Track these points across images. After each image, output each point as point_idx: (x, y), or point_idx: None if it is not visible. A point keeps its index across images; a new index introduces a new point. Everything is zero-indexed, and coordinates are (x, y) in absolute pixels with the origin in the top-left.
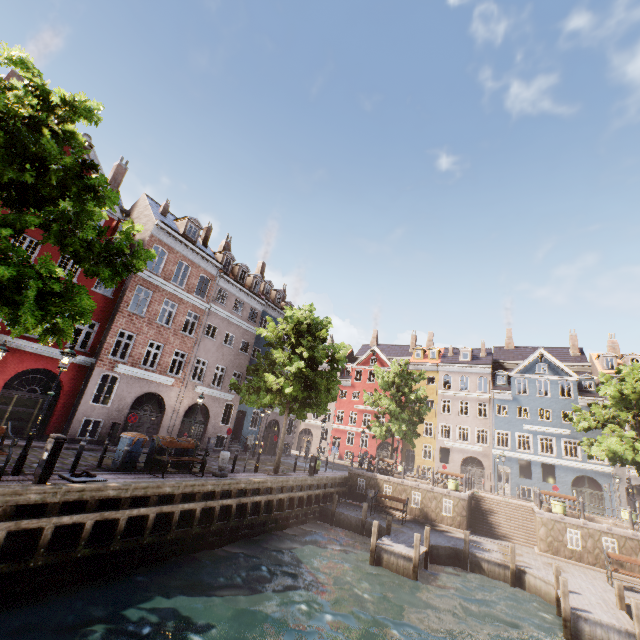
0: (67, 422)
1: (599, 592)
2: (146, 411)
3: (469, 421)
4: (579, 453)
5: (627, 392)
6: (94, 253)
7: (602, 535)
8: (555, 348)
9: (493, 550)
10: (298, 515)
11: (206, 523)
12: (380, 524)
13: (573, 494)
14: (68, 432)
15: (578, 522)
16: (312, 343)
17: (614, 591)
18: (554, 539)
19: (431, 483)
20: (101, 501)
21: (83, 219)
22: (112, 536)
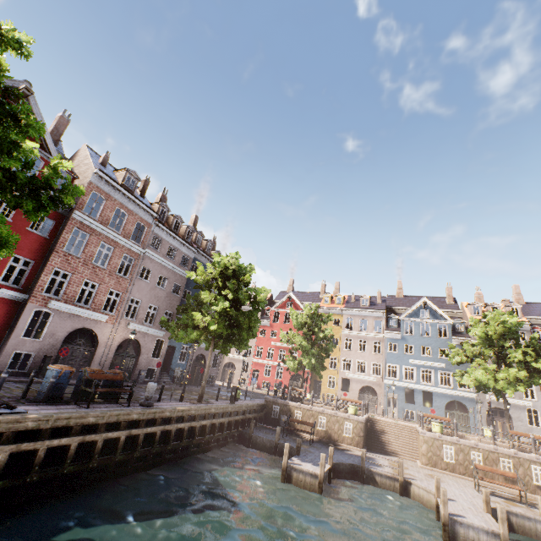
0: None
1: (469, 498)
2: (79, 345)
3: (366, 356)
4: (451, 382)
5: (491, 333)
6: (17, 184)
7: (471, 450)
8: (435, 297)
9: (385, 465)
10: (219, 439)
11: (130, 450)
12: (291, 445)
13: (446, 416)
14: None
15: (452, 439)
16: (237, 286)
17: (480, 496)
18: (433, 454)
19: (335, 409)
20: (19, 433)
21: (5, 147)
22: (29, 467)
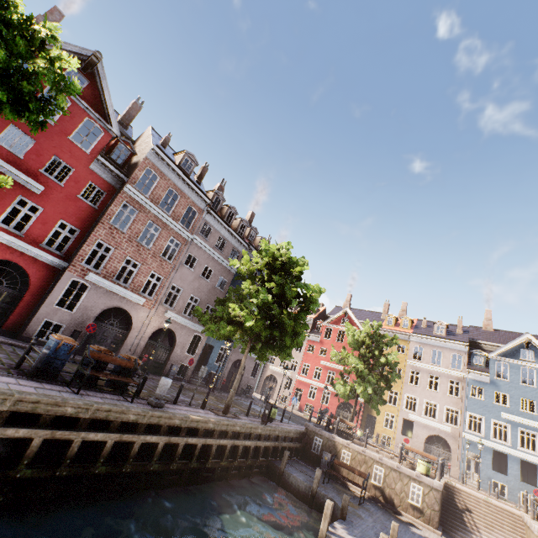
0: (27, 320)
1: None
2: (112, 325)
3: (438, 397)
4: None
5: None
6: None
7: None
8: None
9: None
10: (241, 467)
11: (120, 460)
12: (333, 499)
13: None
14: (25, 330)
15: None
16: (284, 279)
17: None
18: None
19: (397, 460)
20: None
21: None
22: None
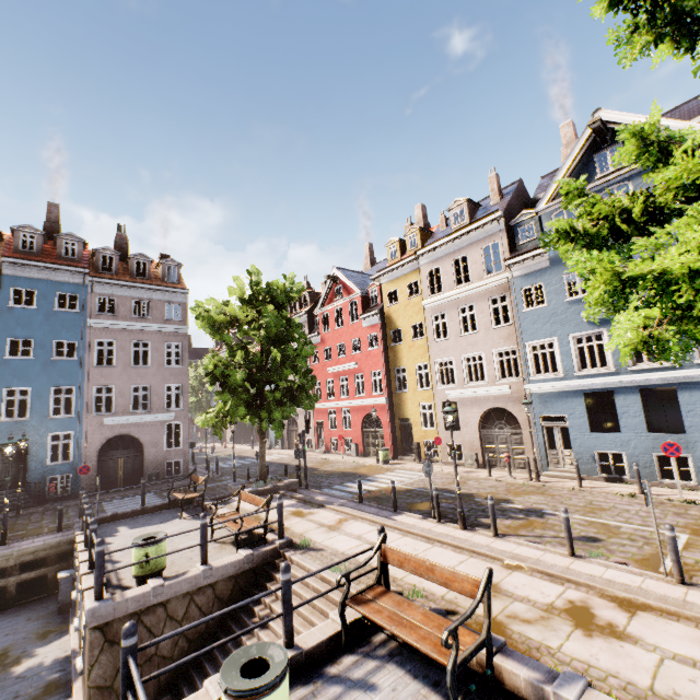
0: None
1: None
2: None
3: (480, 341)
4: None
5: None
6: None
7: None
8: (680, 107)
9: None
10: None
11: None
12: None
13: None
14: None
15: None
16: None
17: None
18: None
19: (89, 563)
20: None
21: None
22: None
